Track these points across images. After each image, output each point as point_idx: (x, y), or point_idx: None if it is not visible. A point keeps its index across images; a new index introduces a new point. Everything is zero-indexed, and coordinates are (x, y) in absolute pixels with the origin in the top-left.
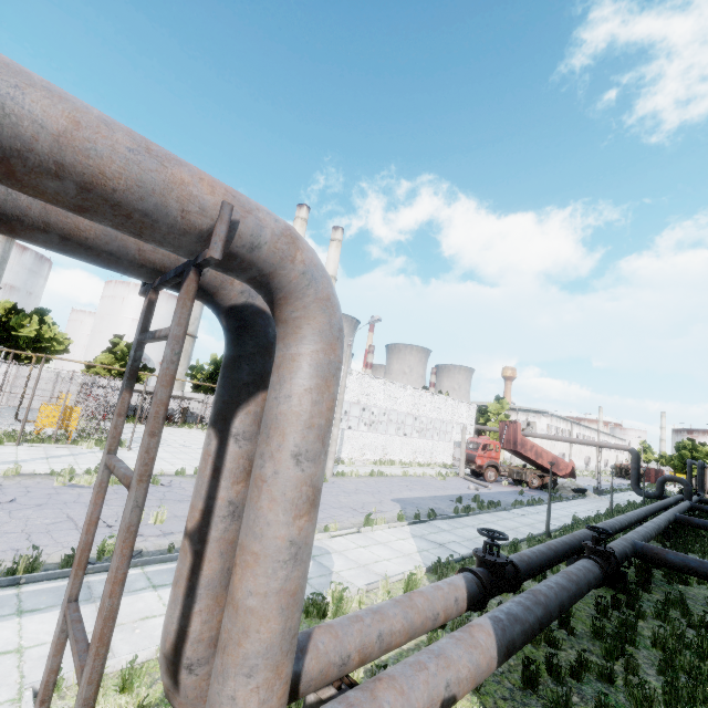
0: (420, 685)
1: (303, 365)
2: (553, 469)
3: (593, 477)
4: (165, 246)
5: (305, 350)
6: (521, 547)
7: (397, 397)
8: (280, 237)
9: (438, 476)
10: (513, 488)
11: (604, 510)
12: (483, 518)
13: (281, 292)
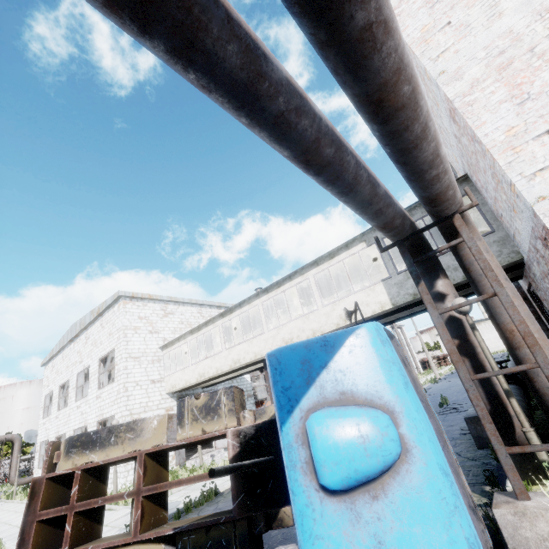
0: None
1: (16, 445)
2: None
3: None
4: (1, 442)
5: (16, 444)
6: None
7: None
8: (11, 436)
9: None
10: None
11: None
12: None
13: (13, 440)
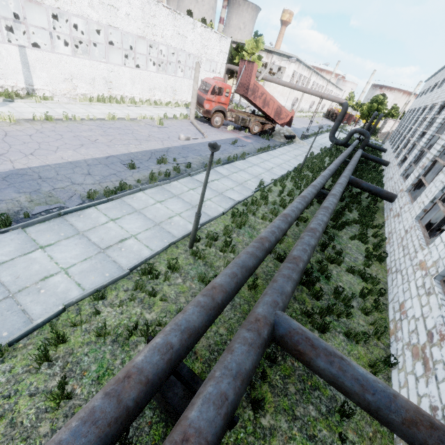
0: None
1: None
2: (275, 118)
3: (309, 119)
4: None
5: None
6: (99, 310)
7: (116, 6)
8: None
9: (163, 119)
10: (234, 134)
11: (298, 160)
12: (136, 201)
13: None
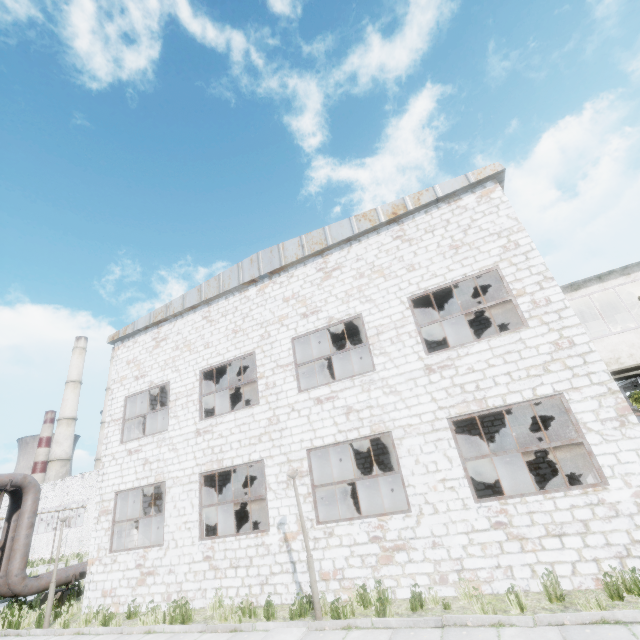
0: (73, 569)
1: (29, 500)
2: None
3: None
4: None
5: (30, 496)
6: None
7: None
8: (22, 478)
9: None
10: None
11: None
12: None
13: (23, 487)
